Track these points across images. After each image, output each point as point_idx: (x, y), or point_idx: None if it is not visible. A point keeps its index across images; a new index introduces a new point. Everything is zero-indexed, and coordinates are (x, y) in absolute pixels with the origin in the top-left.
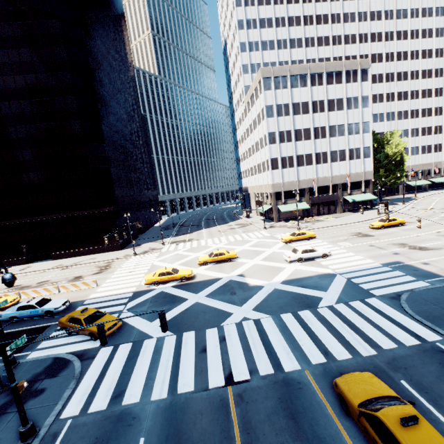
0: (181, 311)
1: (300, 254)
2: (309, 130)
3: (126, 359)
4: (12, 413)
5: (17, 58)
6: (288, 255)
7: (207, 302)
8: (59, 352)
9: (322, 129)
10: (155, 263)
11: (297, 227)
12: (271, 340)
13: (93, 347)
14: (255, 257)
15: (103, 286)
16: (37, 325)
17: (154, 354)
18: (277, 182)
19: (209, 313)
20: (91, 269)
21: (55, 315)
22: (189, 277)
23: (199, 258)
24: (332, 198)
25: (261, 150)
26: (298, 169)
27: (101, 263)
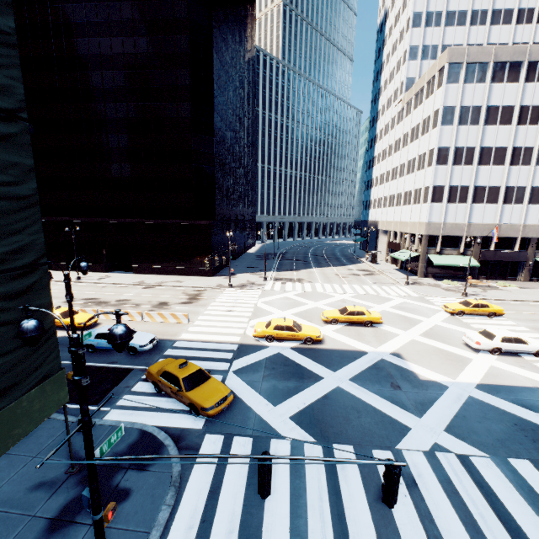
0: (317, 398)
1: (499, 342)
2: (504, 149)
3: (248, 471)
4: (83, 526)
5: (130, 14)
6: (477, 340)
7: (356, 392)
8: (146, 421)
9: (527, 151)
10: (258, 304)
11: (463, 293)
12: (516, 518)
13: (193, 428)
14: (409, 327)
15: (195, 325)
16: (116, 363)
17: (293, 476)
18: (435, 220)
19: (367, 416)
20: (178, 295)
21: (138, 354)
22: (317, 340)
23: (325, 312)
24: (516, 258)
25: (417, 173)
26: (472, 207)
27: (189, 289)
